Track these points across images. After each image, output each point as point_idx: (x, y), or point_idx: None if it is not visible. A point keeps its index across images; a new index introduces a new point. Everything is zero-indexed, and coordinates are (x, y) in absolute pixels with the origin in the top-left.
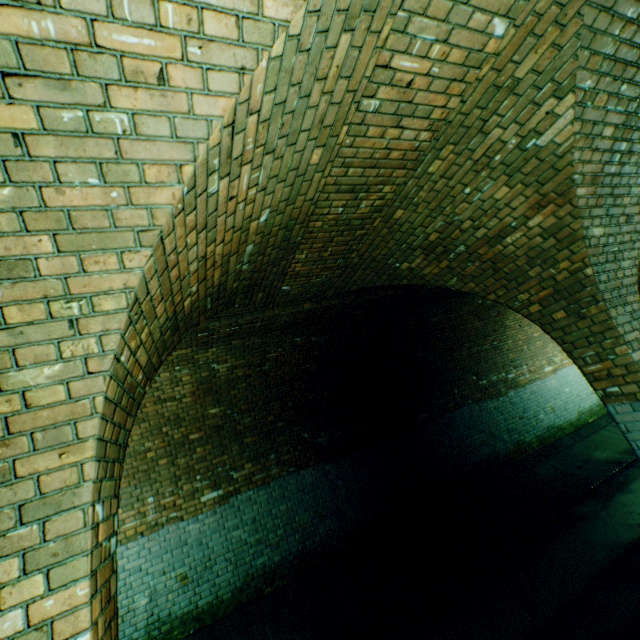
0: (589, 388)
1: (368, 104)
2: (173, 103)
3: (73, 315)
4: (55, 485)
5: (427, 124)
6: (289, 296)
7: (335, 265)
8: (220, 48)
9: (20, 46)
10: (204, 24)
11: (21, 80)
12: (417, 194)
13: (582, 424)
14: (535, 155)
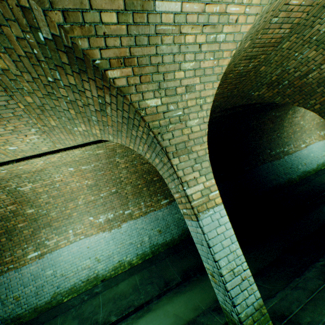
0: (322, 154)
1: (273, 20)
2: (236, 29)
3: (200, 104)
4: (200, 154)
5: (290, 26)
6: None
7: (226, 96)
8: (253, 8)
9: (209, 16)
10: (252, 0)
11: (206, 27)
12: (273, 58)
13: (319, 170)
14: None
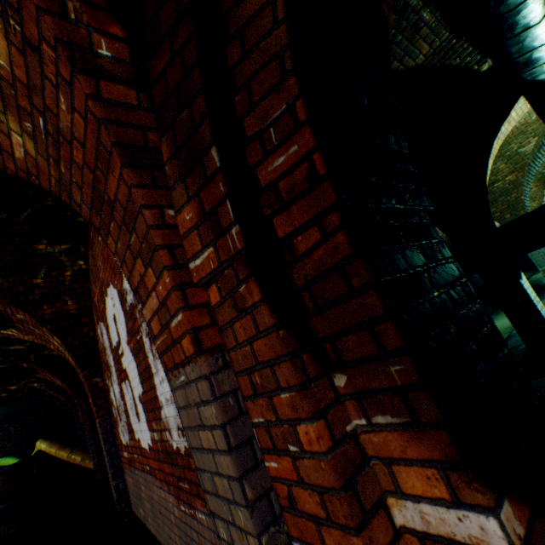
0: None
1: None
2: None
3: None
4: None
5: None
6: None
7: None
8: None
9: None
10: None
11: None
12: None
13: None
14: None
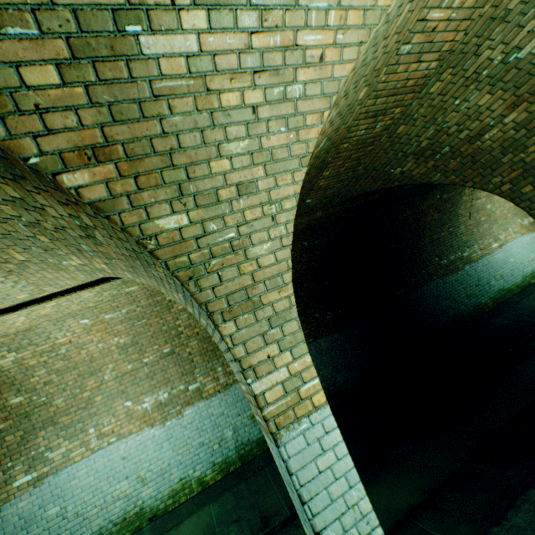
0: (530, 256)
1: (404, 49)
2: (324, 73)
3: (273, 213)
4: (280, 308)
5: (437, 56)
6: (308, 208)
7: (345, 178)
8: (352, 32)
9: (263, 54)
10: (347, 19)
11: (260, 74)
12: (417, 111)
13: (526, 285)
14: (515, 66)
